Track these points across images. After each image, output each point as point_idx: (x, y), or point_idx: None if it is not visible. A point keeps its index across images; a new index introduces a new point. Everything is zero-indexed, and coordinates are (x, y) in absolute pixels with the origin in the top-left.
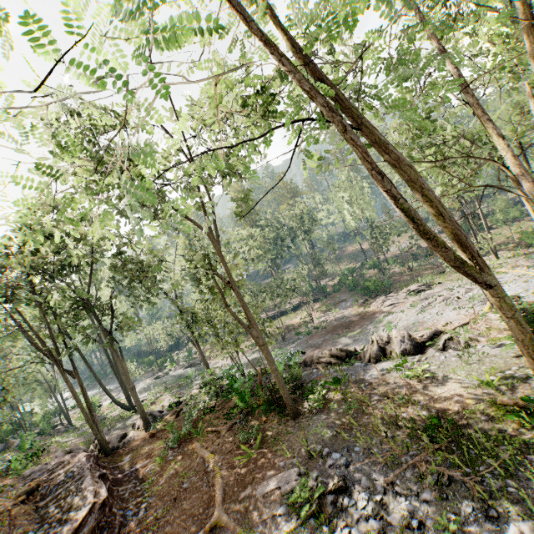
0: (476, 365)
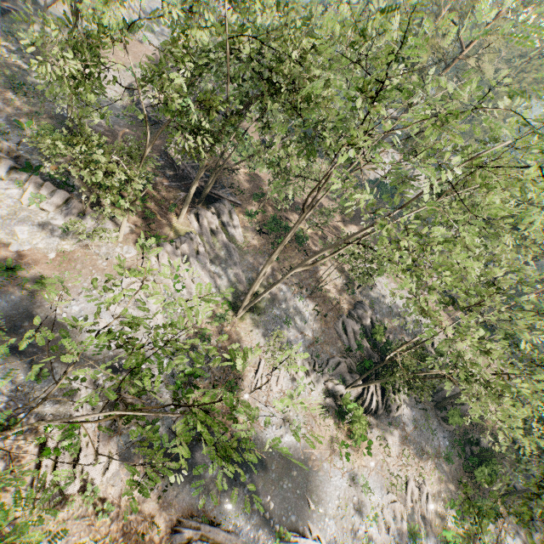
0: None
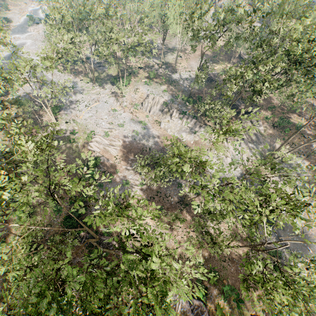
0: (157, 88)
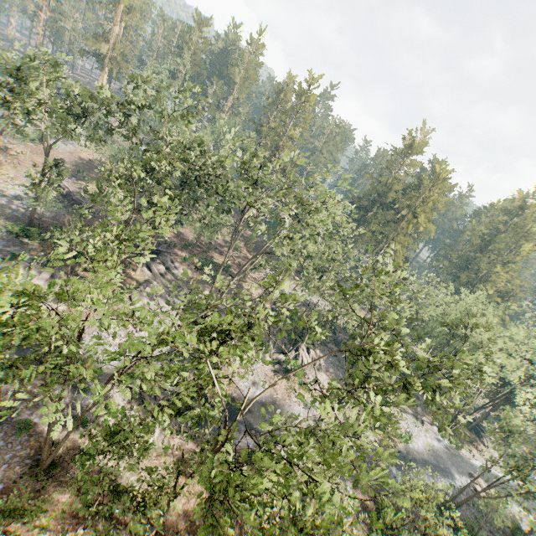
0: None
